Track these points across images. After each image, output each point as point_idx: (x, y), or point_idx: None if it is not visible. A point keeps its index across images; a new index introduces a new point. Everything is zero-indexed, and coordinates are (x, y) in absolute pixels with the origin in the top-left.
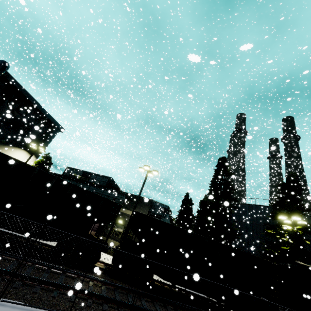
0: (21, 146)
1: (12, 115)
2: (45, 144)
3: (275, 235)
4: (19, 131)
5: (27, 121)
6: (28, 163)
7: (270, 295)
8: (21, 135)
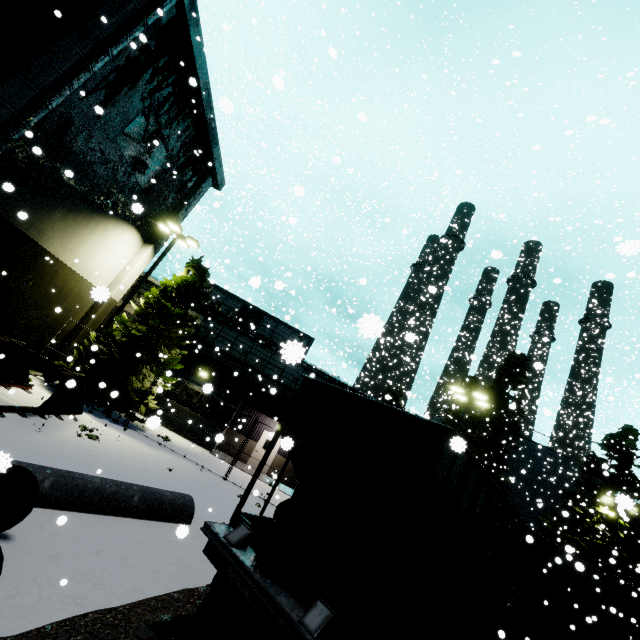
0: (133, 220)
1: (142, 123)
2: (179, 218)
3: (583, 516)
4: (140, 176)
5: (165, 146)
6: (138, 266)
7: (625, 636)
8: (141, 186)
